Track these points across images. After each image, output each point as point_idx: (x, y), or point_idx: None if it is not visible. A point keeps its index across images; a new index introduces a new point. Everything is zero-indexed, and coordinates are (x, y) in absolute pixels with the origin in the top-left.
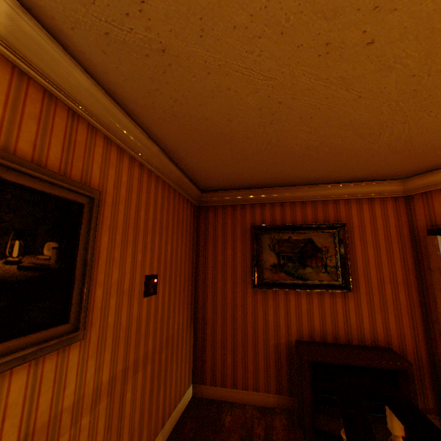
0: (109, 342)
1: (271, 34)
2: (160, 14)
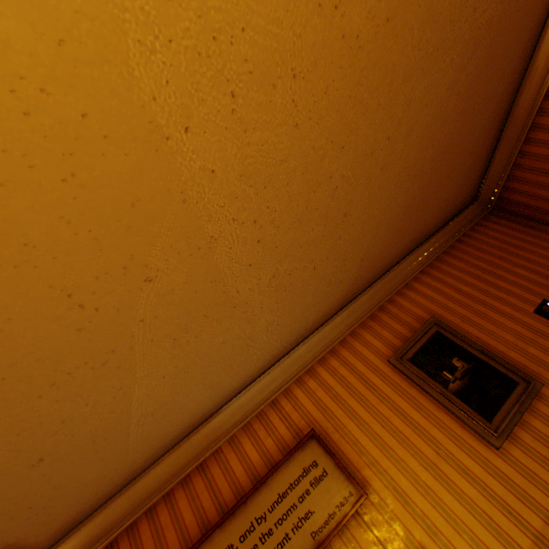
0: None
1: (368, 208)
2: (350, 264)
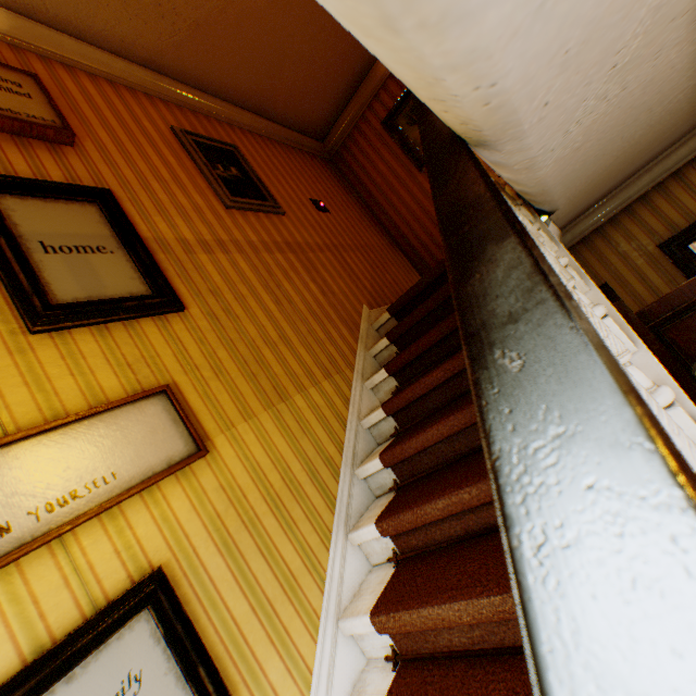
0: (308, 227)
1: None
2: (184, 8)
